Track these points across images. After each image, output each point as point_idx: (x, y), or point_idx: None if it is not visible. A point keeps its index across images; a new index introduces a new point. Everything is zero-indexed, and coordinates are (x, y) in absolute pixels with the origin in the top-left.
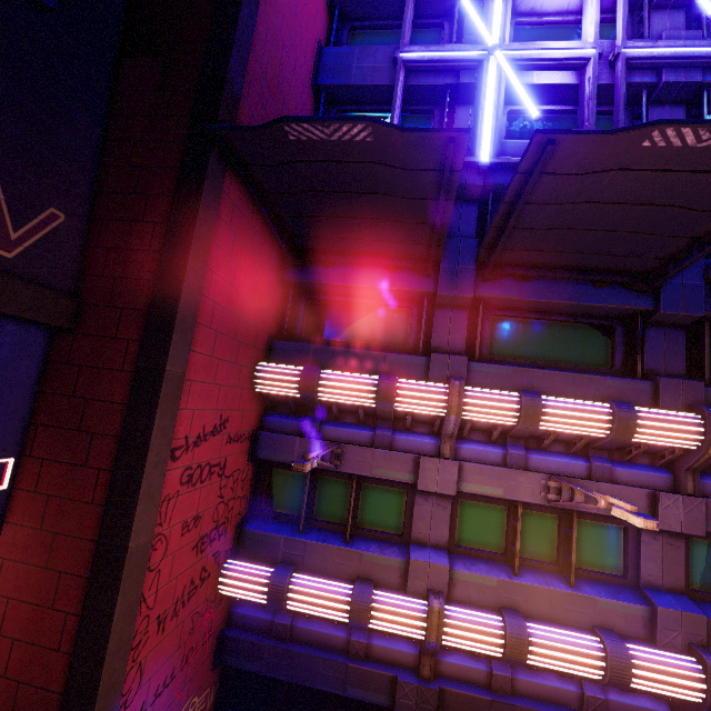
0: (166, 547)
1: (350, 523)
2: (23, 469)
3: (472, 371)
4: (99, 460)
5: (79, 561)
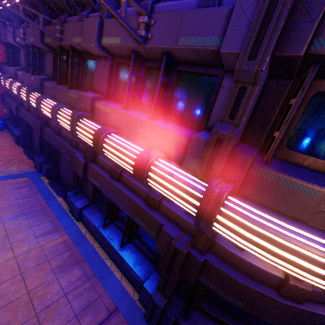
0: None
1: (10, 60)
2: None
3: None
4: None
5: None
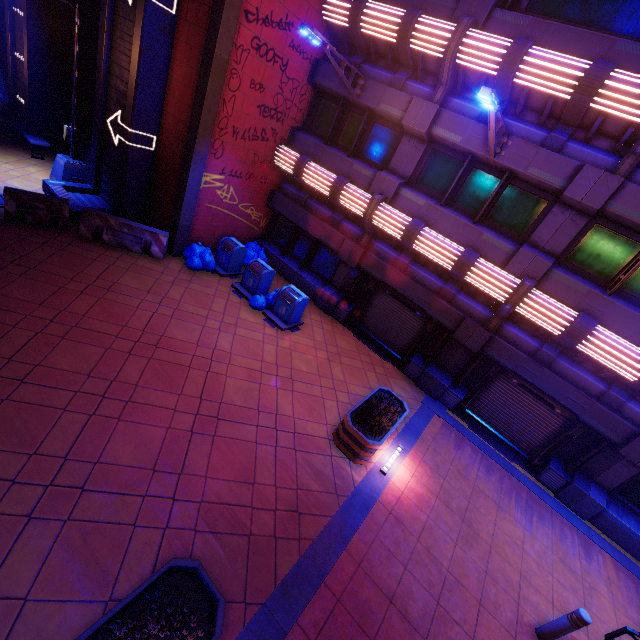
0: (239, 84)
1: (354, 144)
2: (182, 5)
3: (493, 19)
4: (210, 1)
5: (199, 63)
